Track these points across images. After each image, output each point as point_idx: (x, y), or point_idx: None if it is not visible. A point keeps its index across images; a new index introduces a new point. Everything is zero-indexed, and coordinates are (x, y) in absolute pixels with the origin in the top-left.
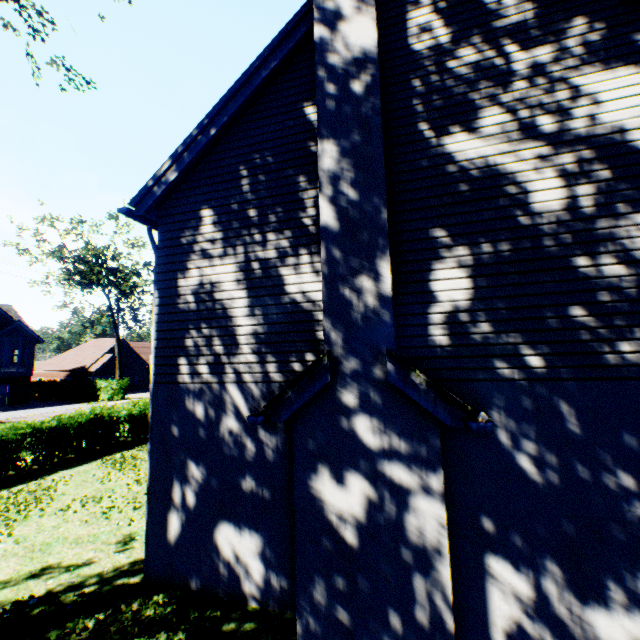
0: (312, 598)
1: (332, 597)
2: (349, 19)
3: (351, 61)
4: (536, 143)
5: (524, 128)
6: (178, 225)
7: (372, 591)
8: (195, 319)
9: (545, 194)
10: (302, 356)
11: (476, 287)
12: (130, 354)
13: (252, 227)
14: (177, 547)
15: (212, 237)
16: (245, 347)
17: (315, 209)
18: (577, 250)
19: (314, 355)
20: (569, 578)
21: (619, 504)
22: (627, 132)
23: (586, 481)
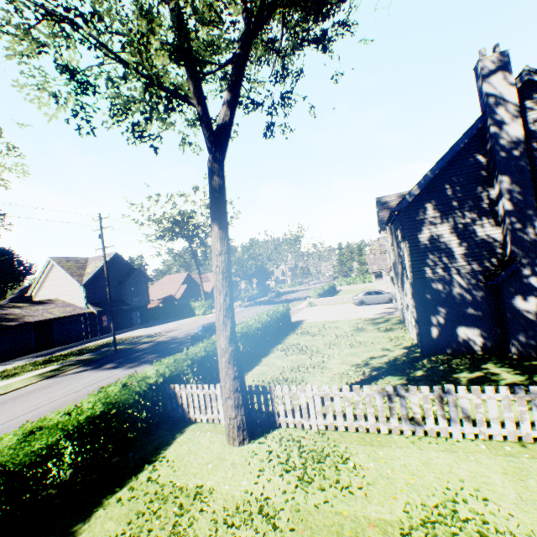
0: (517, 339)
1: (526, 337)
2: (508, 124)
3: (511, 142)
4: None
5: None
6: (412, 212)
7: None
8: (430, 251)
9: None
10: (489, 260)
11: None
12: (193, 284)
13: (455, 210)
14: (437, 339)
15: (433, 216)
16: (459, 260)
17: (488, 200)
18: None
19: (495, 259)
20: None
21: None
22: None
23: None
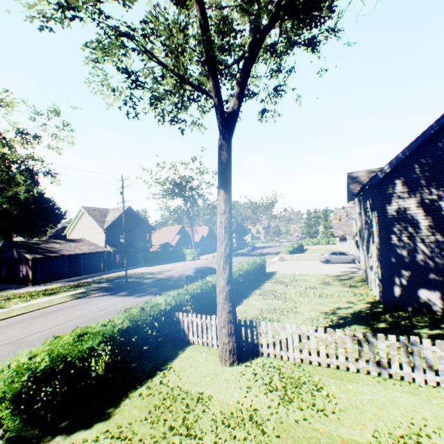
0: None
1: None
2: None
3: None
4: None
5: None
6: (382, 186)
7: None
8: (397, 221)
9: None
10: None
11: None
12: (185, 234)
13: (422, 187)
14: (399, 298)
15: (401, 191)
16: (424, 230)
17: None
18: None
19: None
20: None
21: None
22: None
23: None
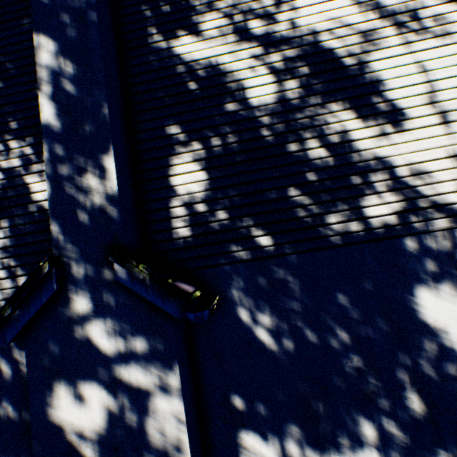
0: None
1: None
2: None
3: None
4: (249, 44)
5: (239, 31)
6: None
7: None
8: None
9: (260, 89)
10: None
11: (210, 178)
12: None
13: None
14: None
15: None
16: None
17: None
18: (289, 138)
19: None
20: (307, 434)
21: (339, 358)
22: (318, 34)
23: (313, 343)
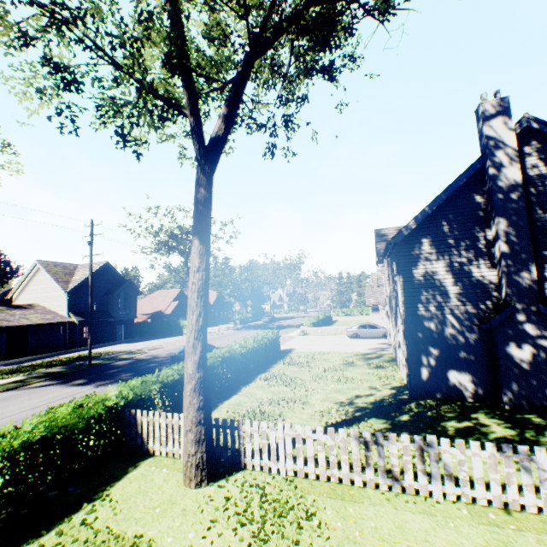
0: (510, 389)
1: (519, 388)
2: (506, 167)
3: (509, 185)
4: None
5: None
6: (408, 245)
7: (536, 384)
8: (424, 287)
9: None
10: (484, 302)
11: None
12: (185, 301)
13: (451, 248)
14: (427, 382)
15: (429, 251)
16: (453, 299)
17: (484, 241)
18: None
19: (490, 302)
20: None
21: None
22: None
23: None
